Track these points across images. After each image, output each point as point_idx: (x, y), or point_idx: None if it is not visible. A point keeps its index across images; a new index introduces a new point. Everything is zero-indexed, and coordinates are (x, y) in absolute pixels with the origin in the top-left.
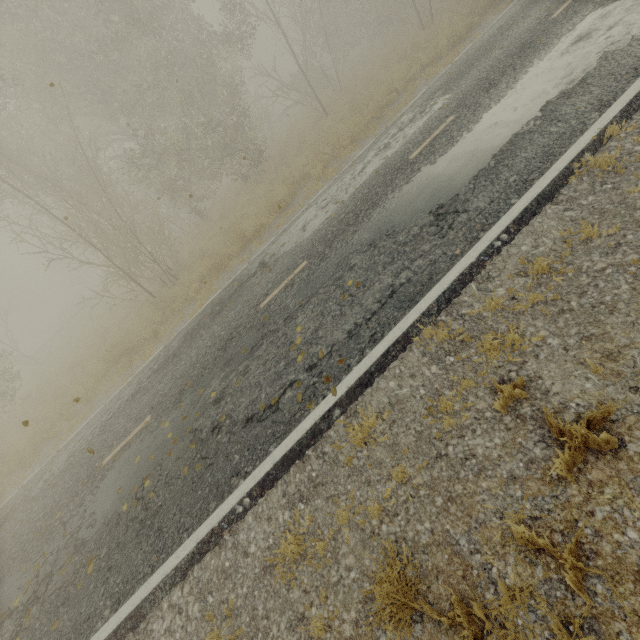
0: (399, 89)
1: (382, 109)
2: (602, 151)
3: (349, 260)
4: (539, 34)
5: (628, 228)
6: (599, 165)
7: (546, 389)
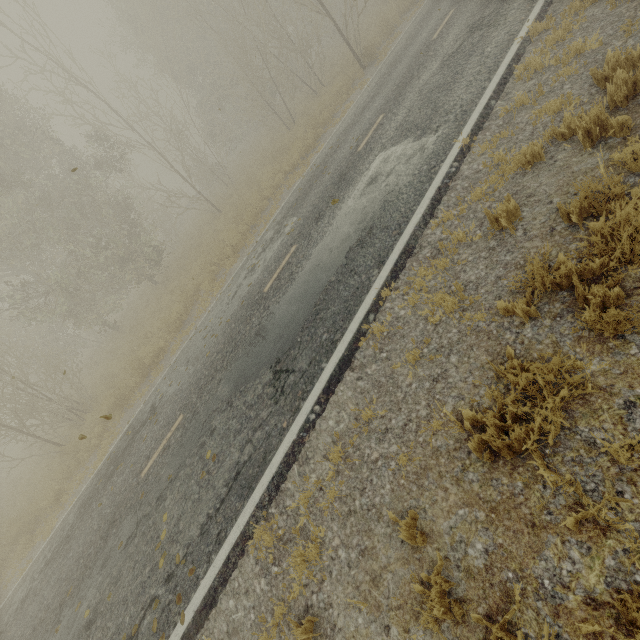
0: (269, 196)
1: (258, 215)
2: (381, 312)
3: (211, 421)
4: (350, 166)
5: (393, 410)
6: (378, 330)
7: (334, 622)
